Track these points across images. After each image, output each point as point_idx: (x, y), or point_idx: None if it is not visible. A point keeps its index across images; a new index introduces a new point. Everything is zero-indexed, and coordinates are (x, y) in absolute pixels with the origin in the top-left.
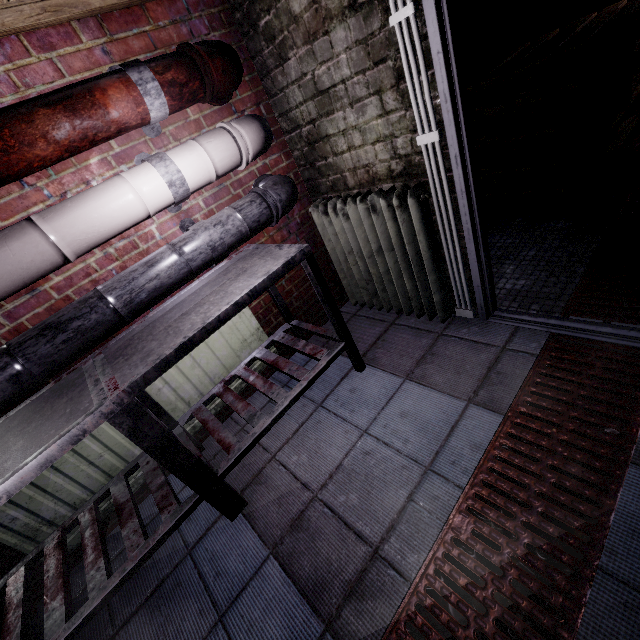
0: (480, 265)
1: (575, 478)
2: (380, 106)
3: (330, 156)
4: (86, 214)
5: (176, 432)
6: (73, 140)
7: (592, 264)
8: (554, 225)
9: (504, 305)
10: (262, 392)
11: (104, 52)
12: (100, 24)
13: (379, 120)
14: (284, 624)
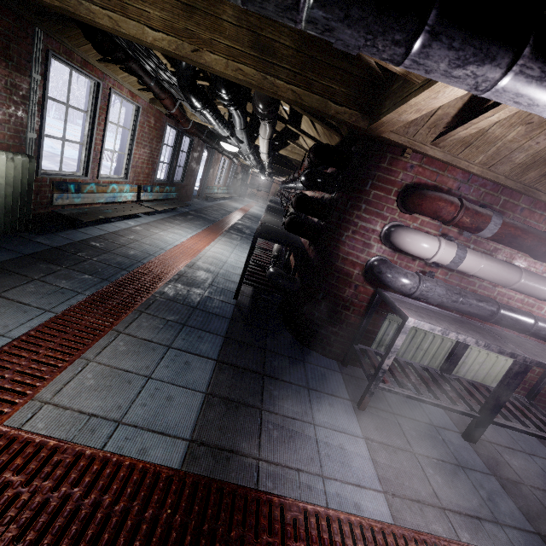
0: None
1: None
2: None
3: None
4: None
5: (450, 377)
6: None
7: None
8: None
9: None
10: (514, 413)
11: None
12: None
13: None
14: (506, 506)
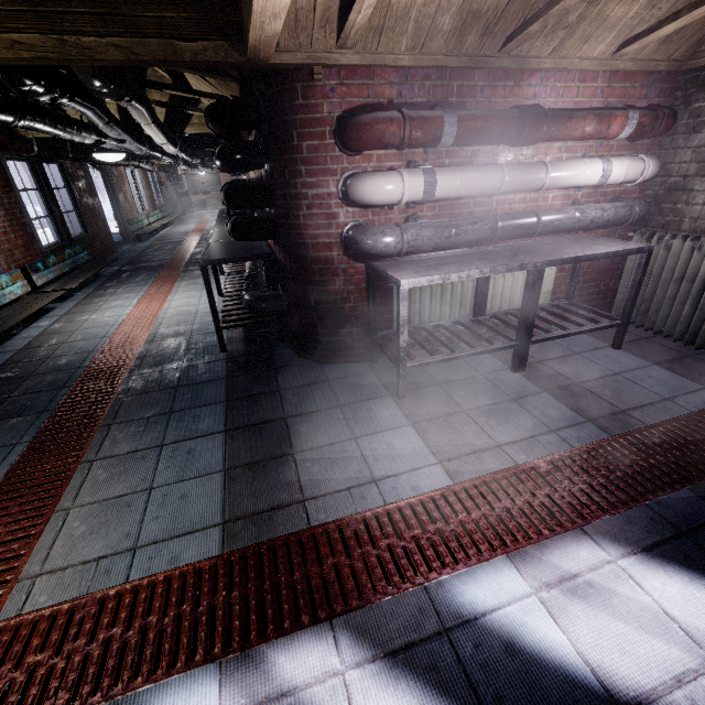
0: None
1: None
2: None
3: (681, 203)
4: (566, 172)
5: (485, 318)
6: (586, 134)
7: None
8: None
9: None
10: (553, 322)
11: (601, 91)
12: (610, 76)
13: None
14: (558, 412)
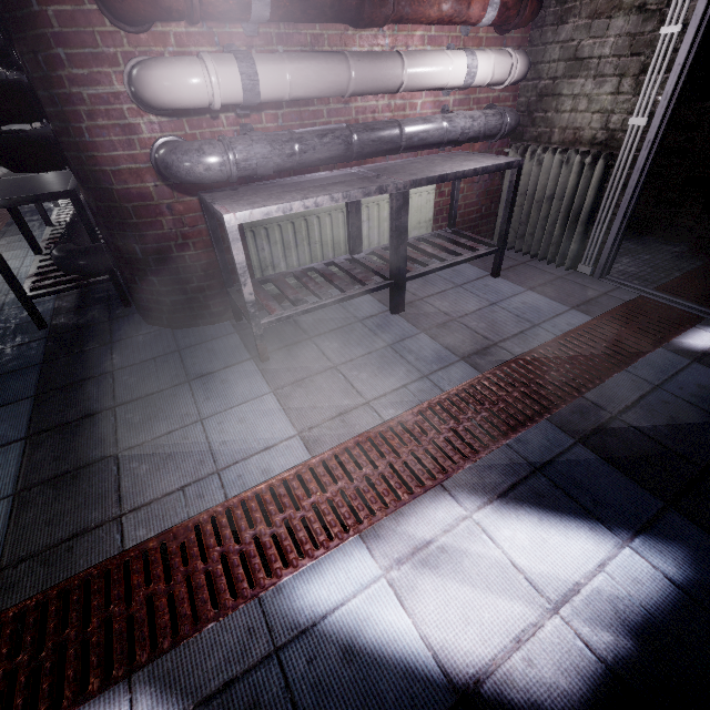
0: (618, 232)
1: (622, 355)
2: (616, 86)
3: (551, 111)
4: (425, 66)
5: (362, 255)
6: (444, 15)
7: (687, 274)
8: (671, 248)
9: (614, 276)
10: (432, 254)
11: None
12: None
13: (609, 96)
14: (433, 354)
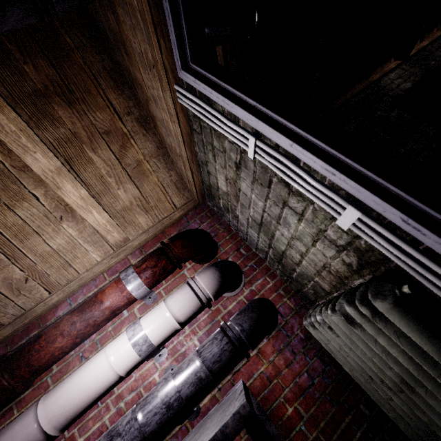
0: None
1: None
2: (293, 212)
3: (295, 267)
4: (69, 388)
5: None
6: (80, 329)
7: None
8: None
9: None
10: None
11: None
12: (141, 250)
13: (301, 223)
14: None
